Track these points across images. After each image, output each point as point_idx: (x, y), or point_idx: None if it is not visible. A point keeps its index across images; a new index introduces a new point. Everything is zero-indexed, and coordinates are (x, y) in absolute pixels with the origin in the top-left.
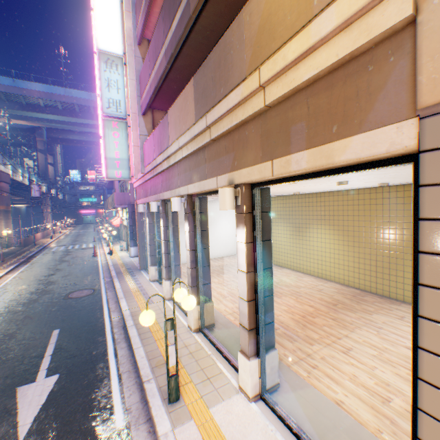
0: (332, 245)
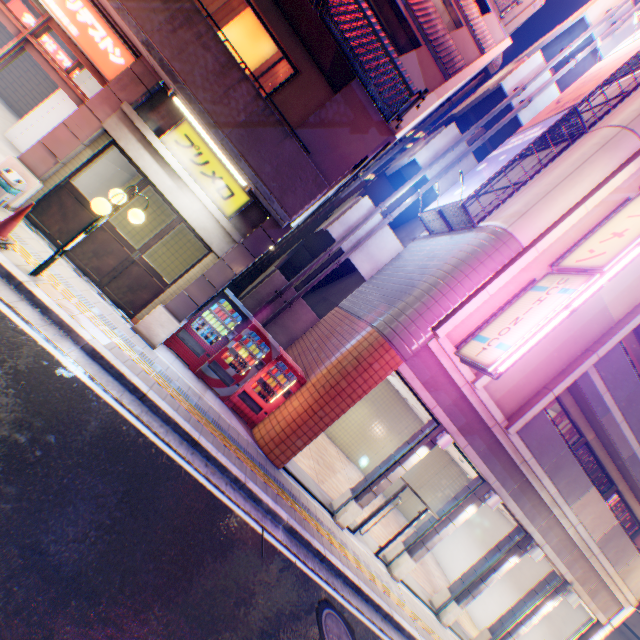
0: None
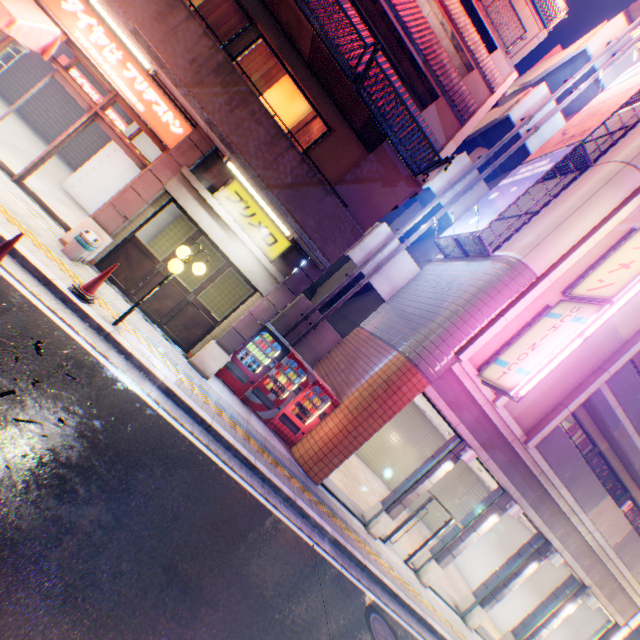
0: (410, 466)
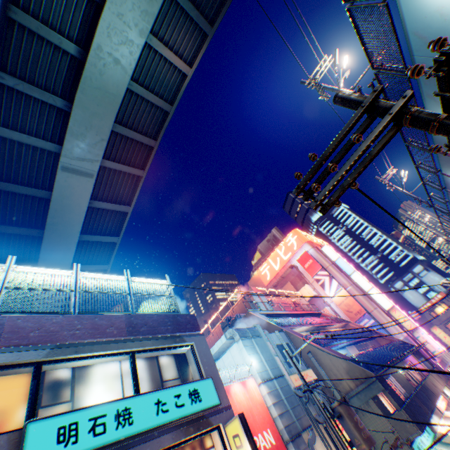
0: None
